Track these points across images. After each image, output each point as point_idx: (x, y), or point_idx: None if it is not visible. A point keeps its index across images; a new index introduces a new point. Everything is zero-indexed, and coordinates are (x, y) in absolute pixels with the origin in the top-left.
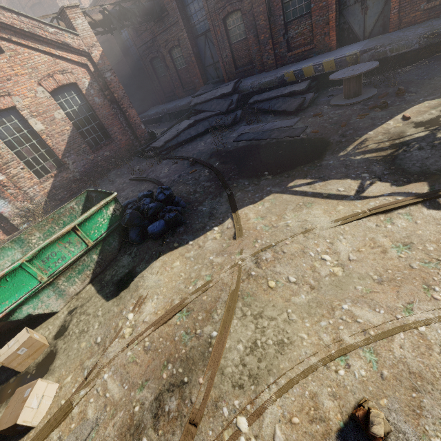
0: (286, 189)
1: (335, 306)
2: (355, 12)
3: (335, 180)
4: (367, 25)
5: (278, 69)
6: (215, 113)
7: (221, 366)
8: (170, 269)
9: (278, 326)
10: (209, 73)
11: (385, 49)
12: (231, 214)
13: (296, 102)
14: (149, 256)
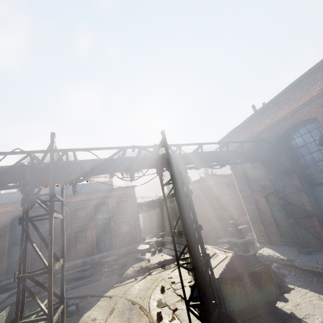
0: (114, 287)
1: (148, 288)
2: (101, 243)
3: (127, 280)
4: (106, 247)
5: (70, 261)
6: (31, 285)
7: (137, 302)
8: (93, 313)
9: (142, 295)
10: (12, 266)
11: (116, 253)
12: (101, 297)
13: (89, 272)
14: (74, 320)
